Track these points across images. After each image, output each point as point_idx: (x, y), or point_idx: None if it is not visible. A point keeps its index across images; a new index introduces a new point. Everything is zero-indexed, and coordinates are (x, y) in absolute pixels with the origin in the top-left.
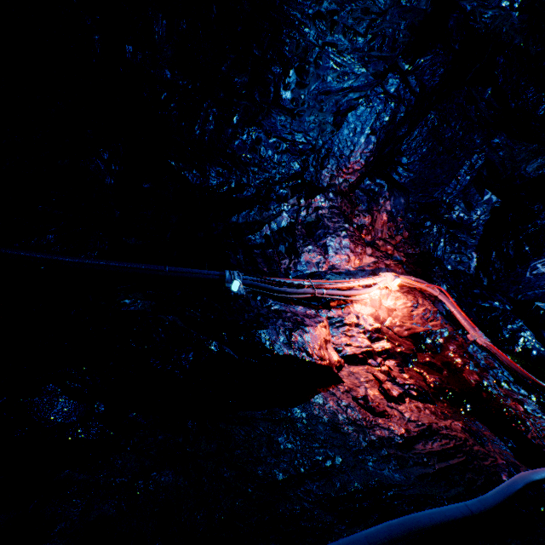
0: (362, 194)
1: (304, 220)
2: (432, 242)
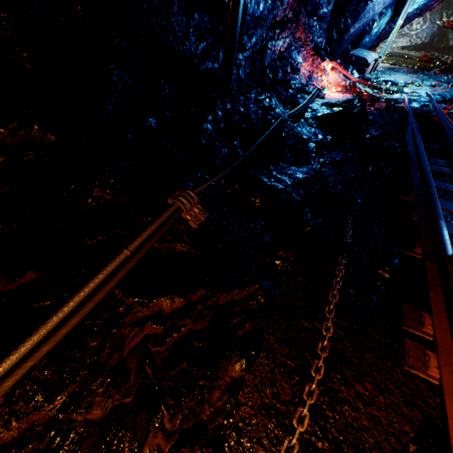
0: (292, 16)
1: (283, 49)
2: (316, 36)
